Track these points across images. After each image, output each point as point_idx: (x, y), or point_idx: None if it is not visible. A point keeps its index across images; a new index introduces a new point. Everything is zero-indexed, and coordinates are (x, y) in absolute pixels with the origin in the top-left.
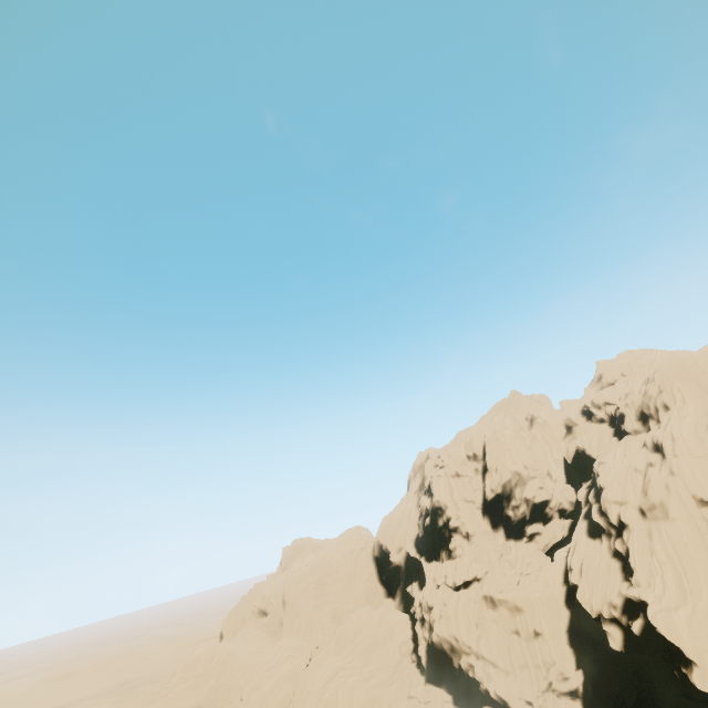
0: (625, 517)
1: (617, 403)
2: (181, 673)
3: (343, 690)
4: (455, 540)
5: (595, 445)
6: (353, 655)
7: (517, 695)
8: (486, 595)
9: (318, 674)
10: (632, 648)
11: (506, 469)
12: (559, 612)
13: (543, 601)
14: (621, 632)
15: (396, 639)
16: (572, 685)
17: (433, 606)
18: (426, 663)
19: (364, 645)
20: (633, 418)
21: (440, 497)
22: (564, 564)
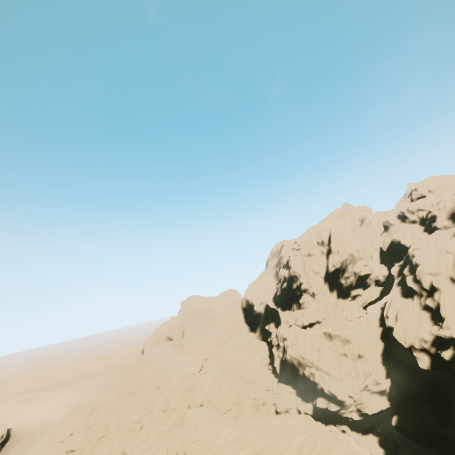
0: (438, 283)
1: (430, 208)
2: (118, 372)
3: (225, 385)
4: (304, 297)
5: (409, 237)
6: (230, 365)
7: (343, 392)
8: (325, 332)
9: (208, 375)
10: (437, 368)
11: (345, 252)
12: (376, 343)
13: (366, 336)
14: (428, 357)
15: (258, 357)
16: (382, 387)
17: (286, 338)
18: (279, 371)
19: (237, 359)
20: (444, 218)
21: (296, 269)
22: (379, 314)
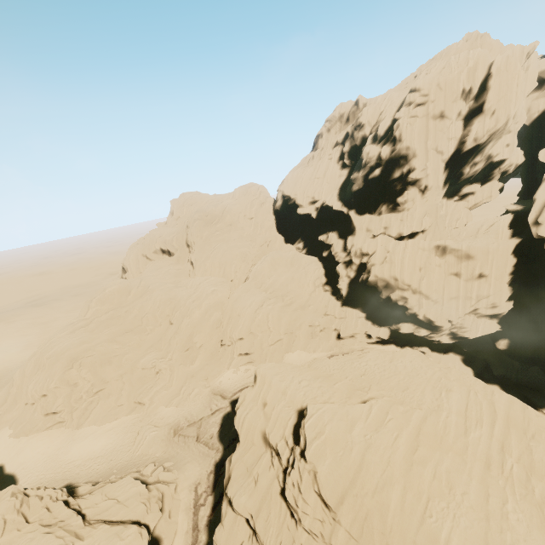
0: None
1: None
2: (97, 307)
3: (273, 315)
4: (409, 193)
5: None
6: (273, 288)
7: (445, 317)
8: (440, 245)
9: (245, 303)
10: None
11: (507, 112)
12: (506, 259)
13: (499, 251)
14: None
15: (310, 276)
16: (500, 311)
17: (368, 253)
18: (346, 293)
19: (281, 280)
20: None
21: (414, 142)
22: (510, 220)
